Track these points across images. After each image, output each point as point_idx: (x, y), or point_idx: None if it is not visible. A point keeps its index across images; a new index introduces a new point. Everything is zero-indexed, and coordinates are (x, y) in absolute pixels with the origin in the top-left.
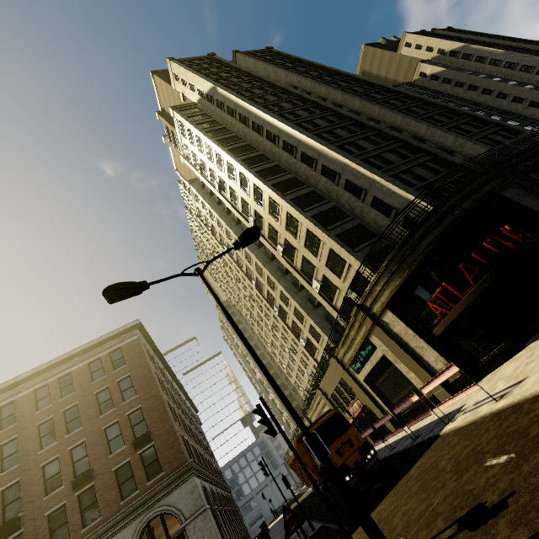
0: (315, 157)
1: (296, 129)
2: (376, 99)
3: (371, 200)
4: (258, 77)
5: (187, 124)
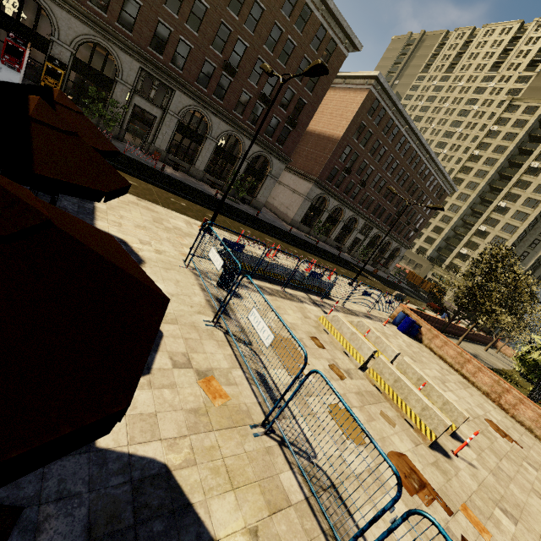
0: (535, 249)
1: None
2: None
3: None
4: None
5: None
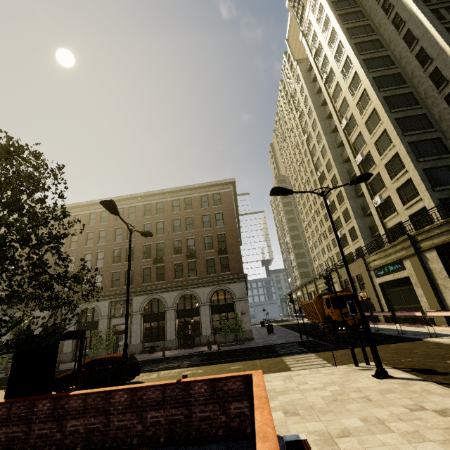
0: (448, 78)
1: (445, 37)
2: None
3: None
4: None
5: None
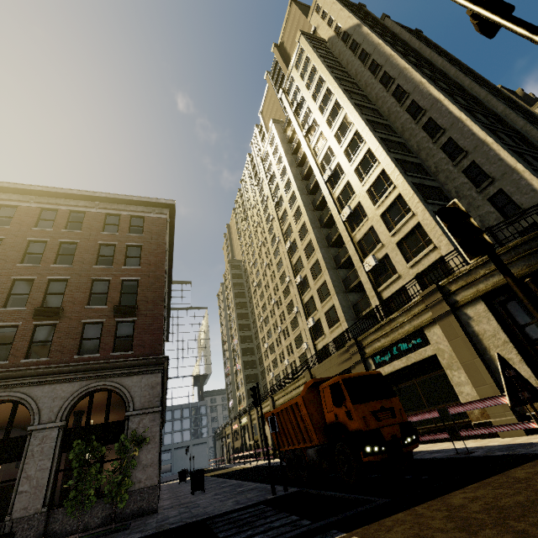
0: (444, 127)
1: (438, 90)
2: (521, 116)
3: (494, 192)
4: (404, 40)
5: (310, 51)
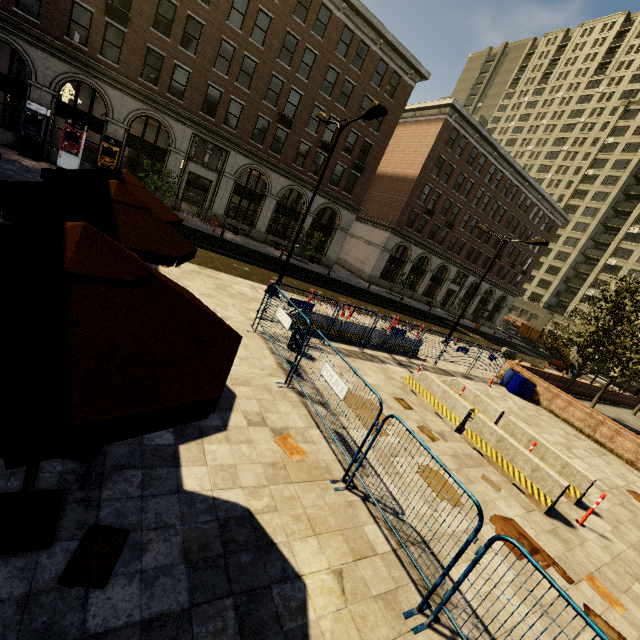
0: None
1: None
2: None
3: None
4: None
5: None
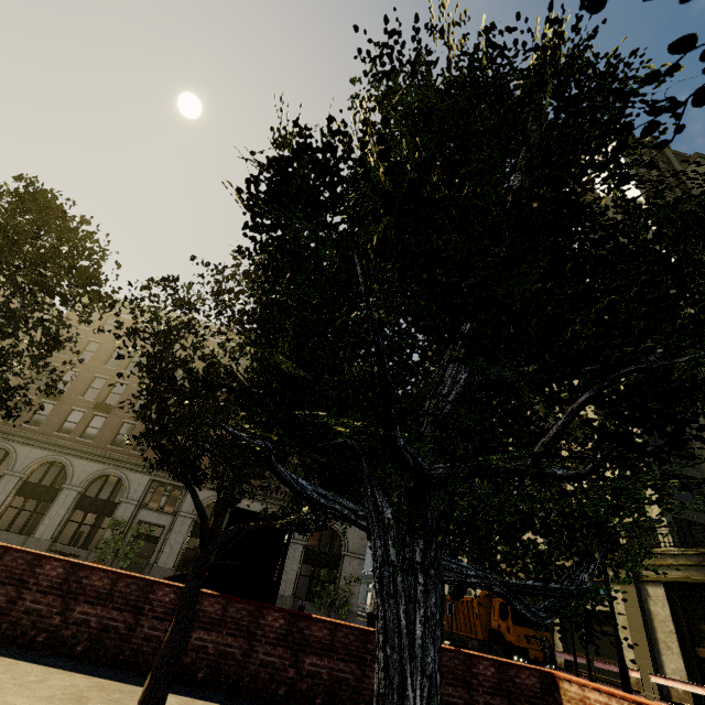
0: None
1: None
2: None
3: None
4: None
5: None
